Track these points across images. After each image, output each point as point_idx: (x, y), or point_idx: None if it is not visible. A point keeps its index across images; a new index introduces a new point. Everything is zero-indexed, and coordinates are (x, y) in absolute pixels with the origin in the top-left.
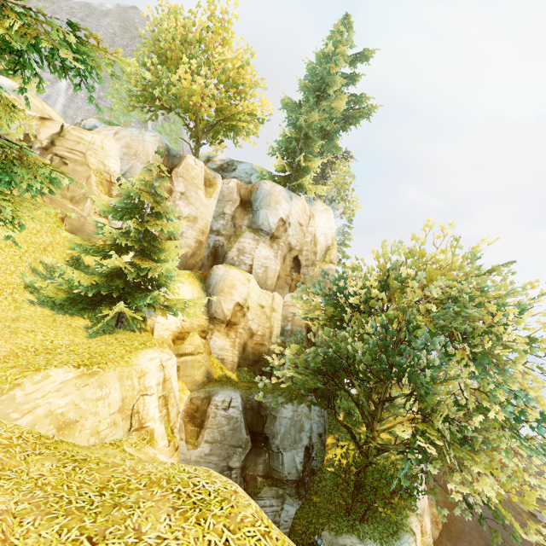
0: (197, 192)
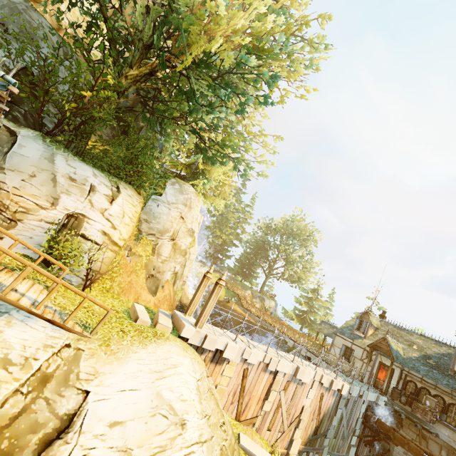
0: None
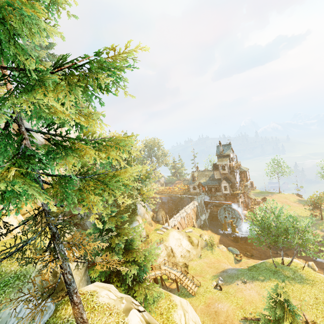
0: None
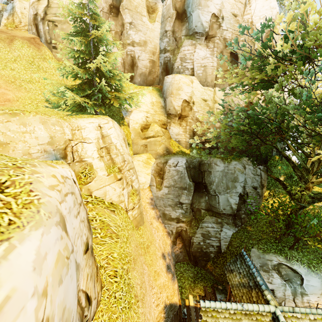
0: (142, 19)
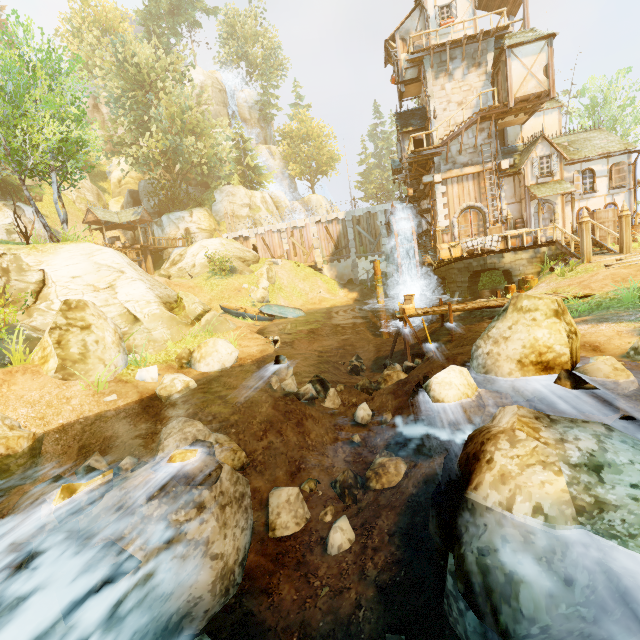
0: None
